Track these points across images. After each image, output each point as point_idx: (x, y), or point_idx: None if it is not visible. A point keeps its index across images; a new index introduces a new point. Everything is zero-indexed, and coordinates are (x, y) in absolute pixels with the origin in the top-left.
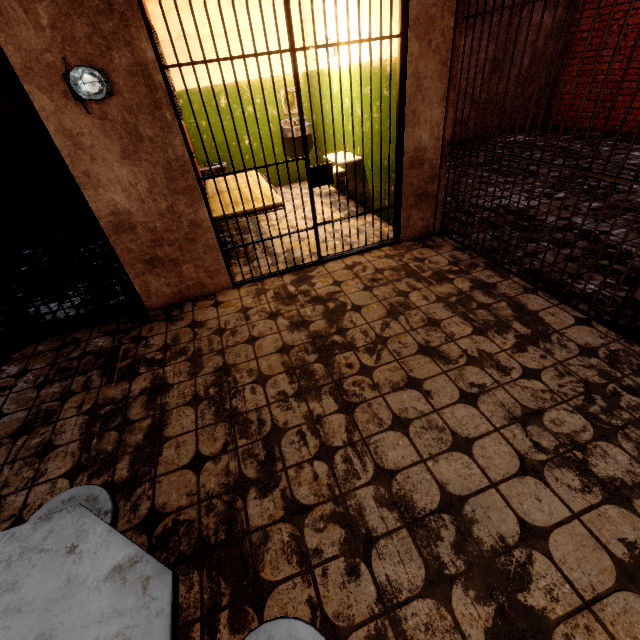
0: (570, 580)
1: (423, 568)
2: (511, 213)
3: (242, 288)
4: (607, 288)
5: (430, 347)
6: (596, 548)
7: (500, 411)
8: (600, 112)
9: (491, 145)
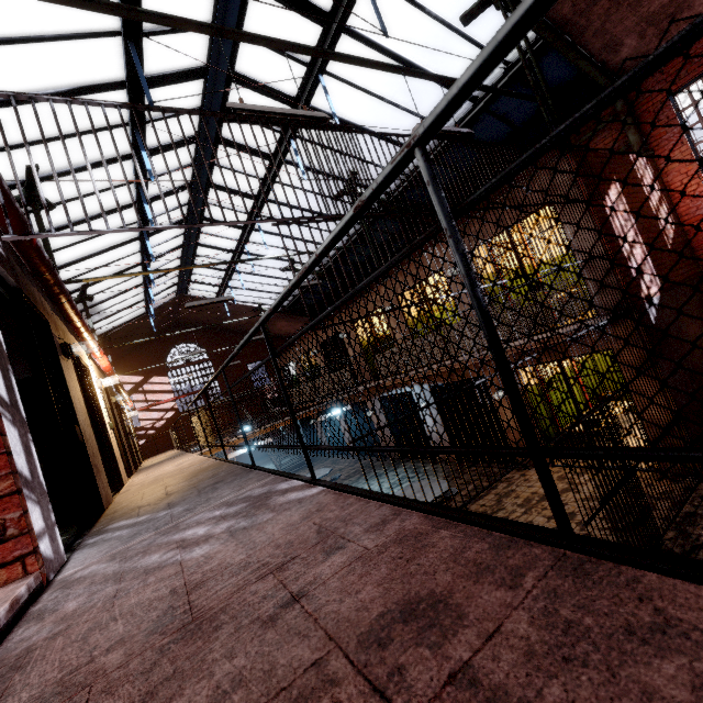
0: None
1: None
2: None
3: (554, 468)
4: None
5: (574, 513)
6: None
7: None
8: None
9: None
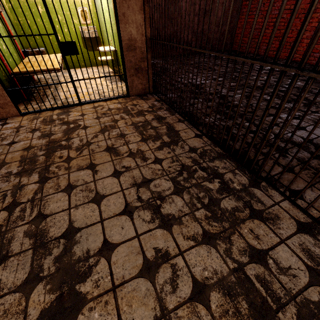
0: (113, 274)
1: (27, 273)
2: (193, 86)
3: (26, 116)
4: (218, 120)
5: (113, 147)
6: (138, 254)
7: (130, 180)
8: (253, 44)
9: (201, 56)
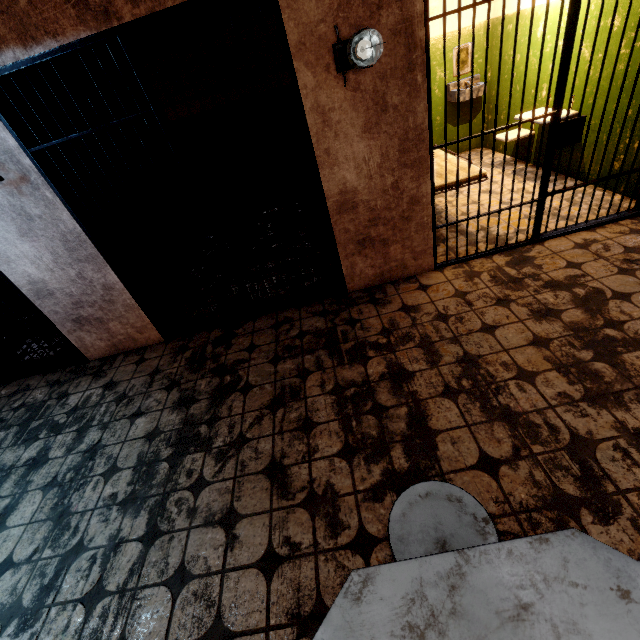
0: None
1: None
2: None
3: (445, 270)
4: None
5: None
6: None
7: None
8: None
9: None
